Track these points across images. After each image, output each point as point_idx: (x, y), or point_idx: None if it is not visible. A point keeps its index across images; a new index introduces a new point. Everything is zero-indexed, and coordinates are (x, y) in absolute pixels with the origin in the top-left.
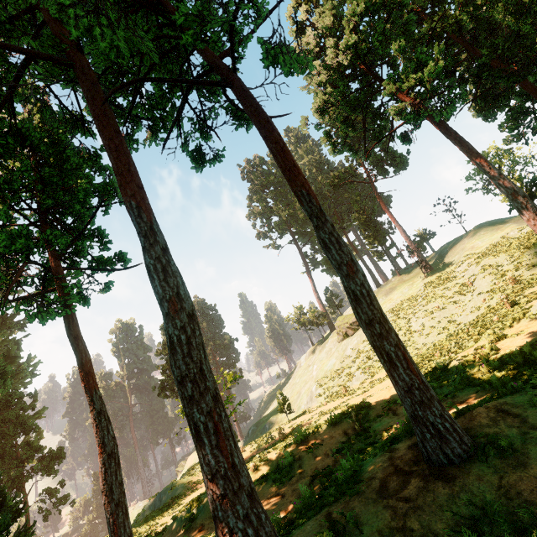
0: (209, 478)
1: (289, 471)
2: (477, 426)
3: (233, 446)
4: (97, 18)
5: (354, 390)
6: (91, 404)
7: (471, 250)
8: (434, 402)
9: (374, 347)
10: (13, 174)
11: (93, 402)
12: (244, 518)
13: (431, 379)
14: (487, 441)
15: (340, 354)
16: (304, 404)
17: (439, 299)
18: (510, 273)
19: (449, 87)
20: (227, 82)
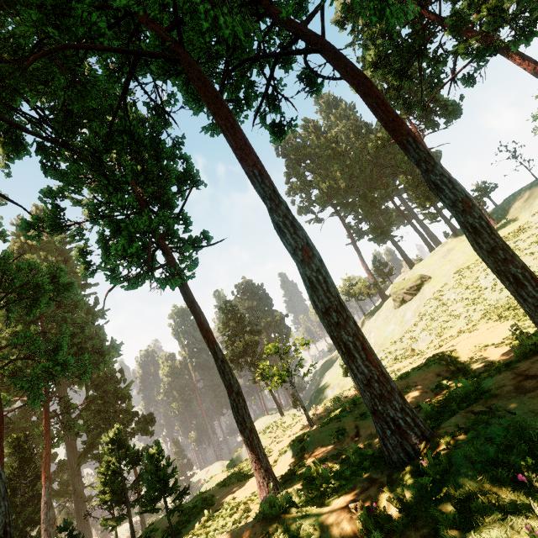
0: (364, 383)
1: None
2: None
3: (378, 360)
4: (220, 9)
5: (422, 350)
6: (214, 355)
7: None
8: None
9: (497, 273)
10: (125, 168)
11: (216, 353)
12: (401, 411)
13: (526, 321)
14: None
15: (398, 320)
16: None
17: None
18: None
19: (522, 11)
20: (318, 47)
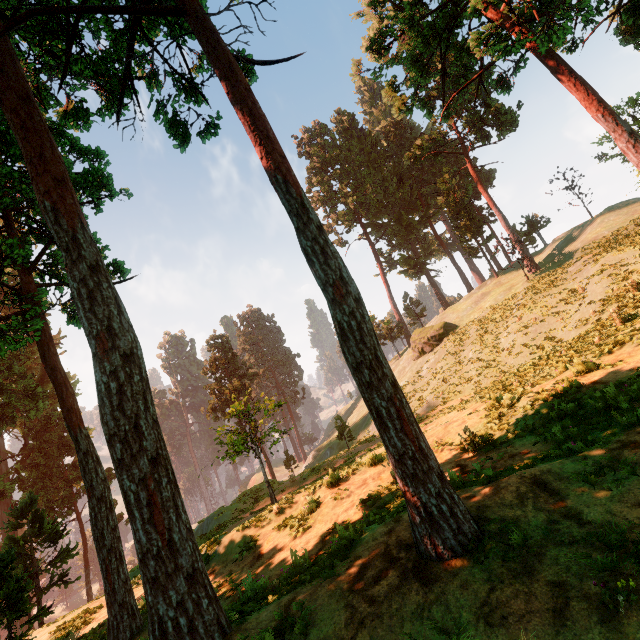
0: (139, 557)
1: (309, 519)
2: (496, 505)
3: (174, 520)
4: None
5: (422, 418)
6: (76, 444)
7: (593, 243)
8: (431, 476)
9: (364, 400)
10: None
11: (78, 442)
12: (177, 606)
13: (493, 418)
14: (498, 530)
15: (413, 374)
16: (369, 430)
17: (538, 309)
18: (636, 275)
19: None
20: (176, 7)
